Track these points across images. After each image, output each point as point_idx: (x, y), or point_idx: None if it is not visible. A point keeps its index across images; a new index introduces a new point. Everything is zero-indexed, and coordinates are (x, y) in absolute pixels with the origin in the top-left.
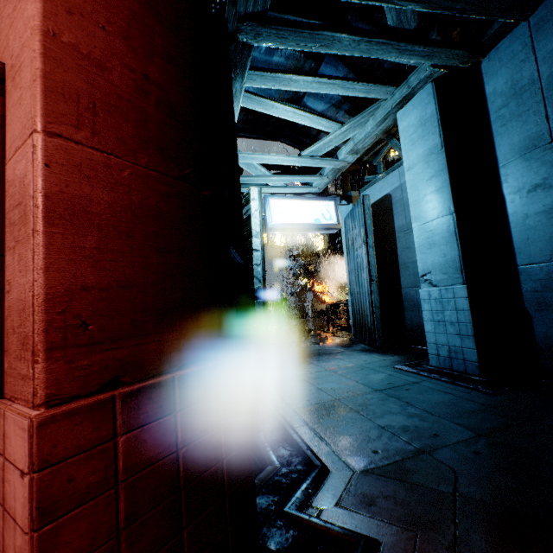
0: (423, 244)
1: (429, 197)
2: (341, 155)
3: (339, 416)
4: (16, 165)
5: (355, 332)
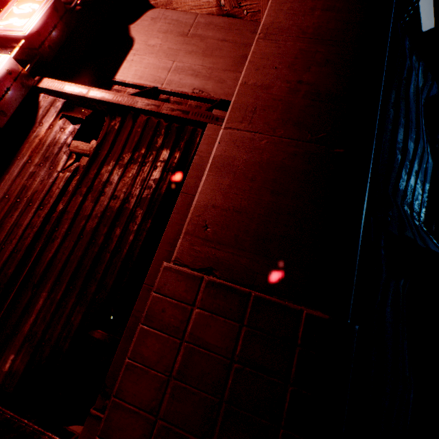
0: None
1: None
2: None
3: None
4: None
5: None
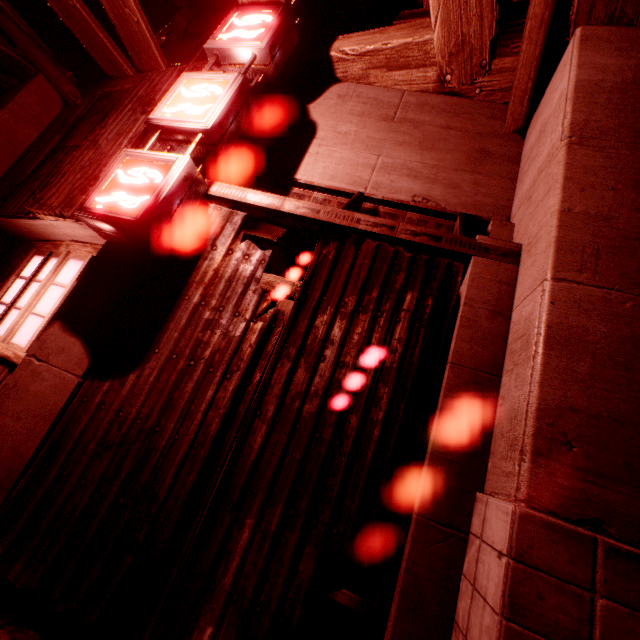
0: None
1: None
2: None
3: None
4: (522, 308)
5: None
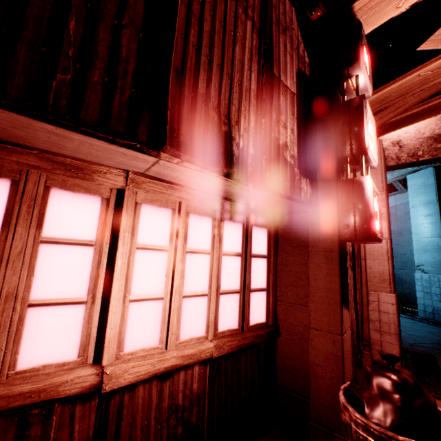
0: (419, 249)
1: (425, 225)
2: None
3: None
4: None
5: None
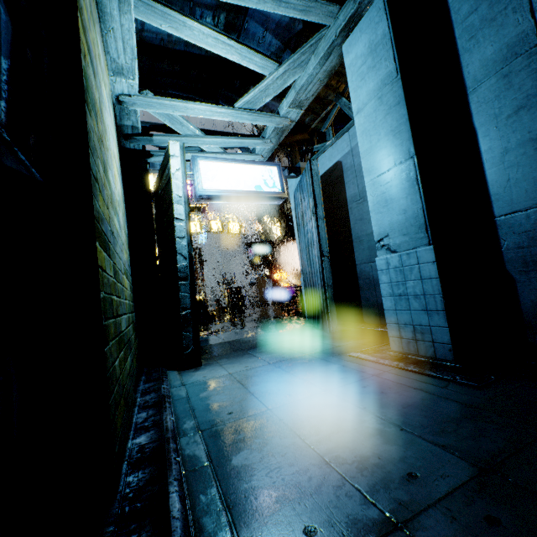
0: (379, 202)
1: (383, 141)
2: (283, 109)
3: (264, 441)
4: None
5: (309, 316)
